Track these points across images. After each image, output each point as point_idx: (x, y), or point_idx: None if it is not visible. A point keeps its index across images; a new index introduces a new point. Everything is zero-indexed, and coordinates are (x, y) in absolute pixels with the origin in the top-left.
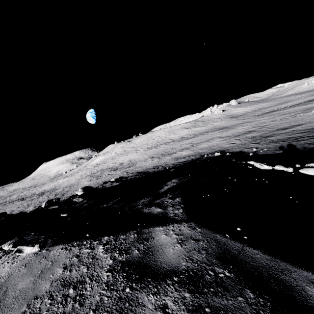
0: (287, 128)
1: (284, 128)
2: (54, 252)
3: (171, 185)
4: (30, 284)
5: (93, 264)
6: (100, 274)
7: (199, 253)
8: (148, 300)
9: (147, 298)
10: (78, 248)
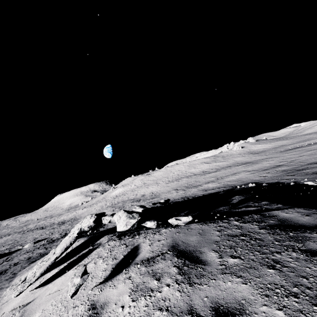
0: None
1: (316, 162)
2: (194, 226)
3: (239, 198)
4: (200, 238)
5: (242, 228)
6: (255, 230)
7: None
8: (315, 235)
9: (313, 235)
10: (213, 223)
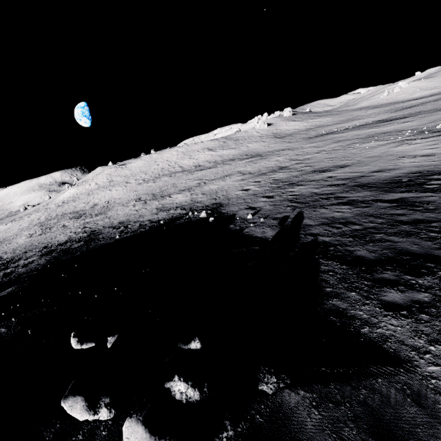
0: (326, 171)
1: (322, 170)
2: None
3: None
4: None
5: None
6: None
7: None
8: None
9: None
10: None
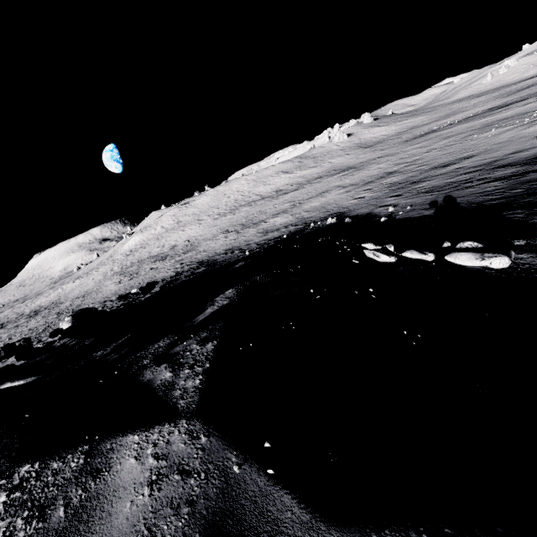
0: (450, 165)
1: (444, 165)
2: None
3: (220, 304)
4: None
5: None
6: None
7: (175, 515)
8: None
9: None
10: None
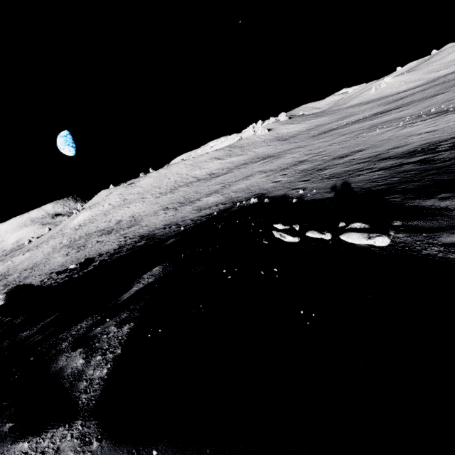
0: (346, 156)
1: (342, 156)
2: None
3: (145, 282)
4: None
5: None
6: None
7: None
8: None
9: None
10: None
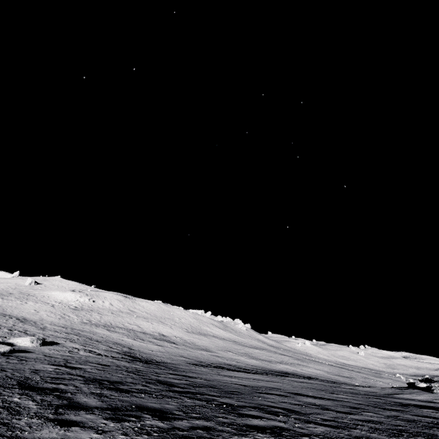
0: None
1: None
2: None
3: None
4: None
5: None
6: None
7: None
8: None
9: None
10: None
